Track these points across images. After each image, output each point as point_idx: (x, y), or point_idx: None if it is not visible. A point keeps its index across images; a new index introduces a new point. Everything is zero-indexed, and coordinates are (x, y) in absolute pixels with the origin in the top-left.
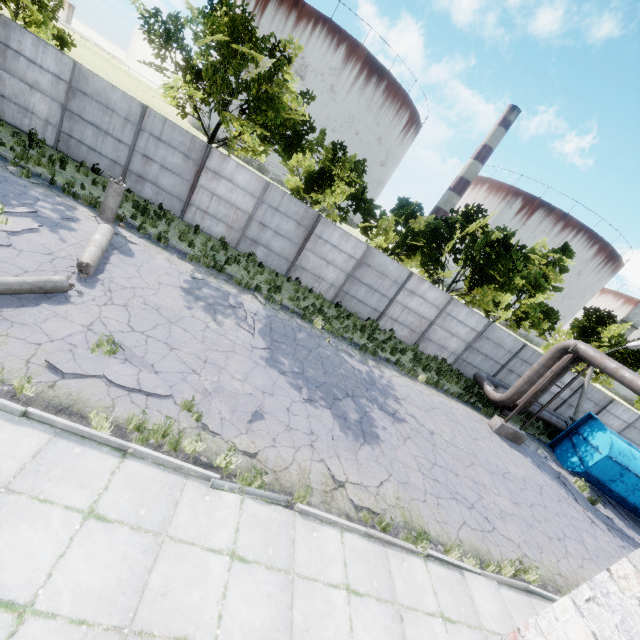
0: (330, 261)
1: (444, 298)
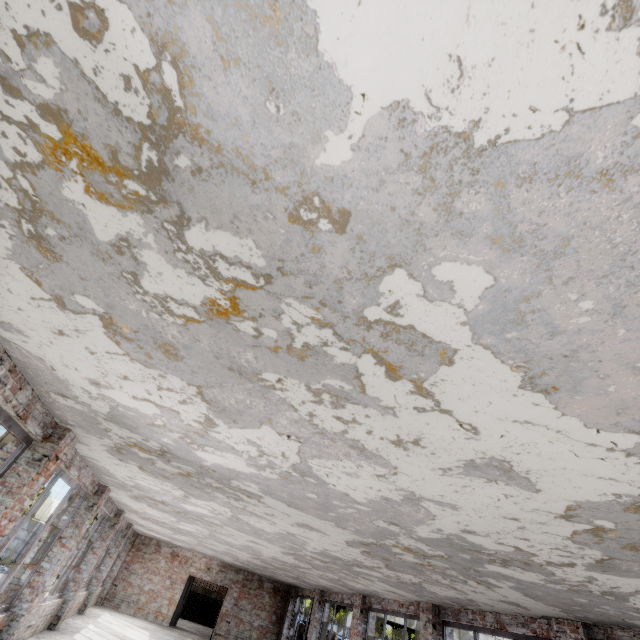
0: None
1: None
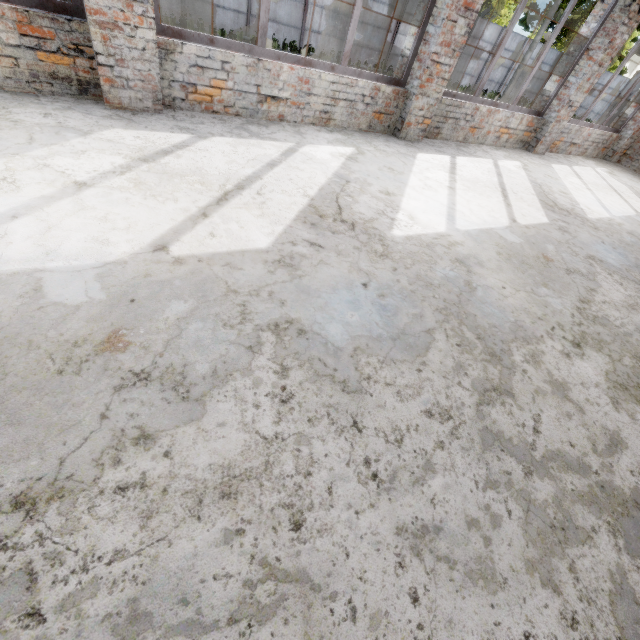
0: None
1: None
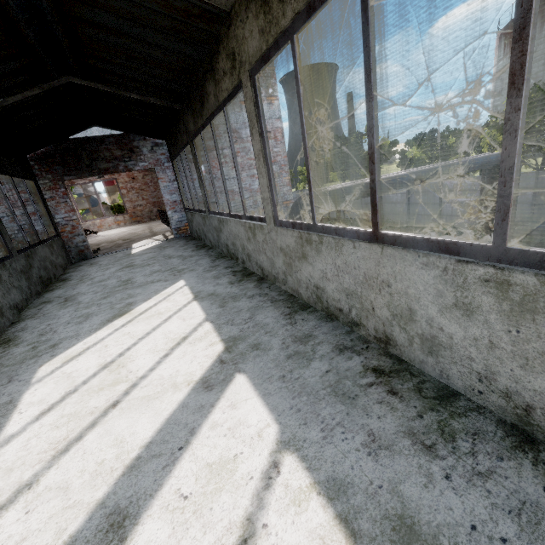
0: (395, 202)
1: (476, 181)
